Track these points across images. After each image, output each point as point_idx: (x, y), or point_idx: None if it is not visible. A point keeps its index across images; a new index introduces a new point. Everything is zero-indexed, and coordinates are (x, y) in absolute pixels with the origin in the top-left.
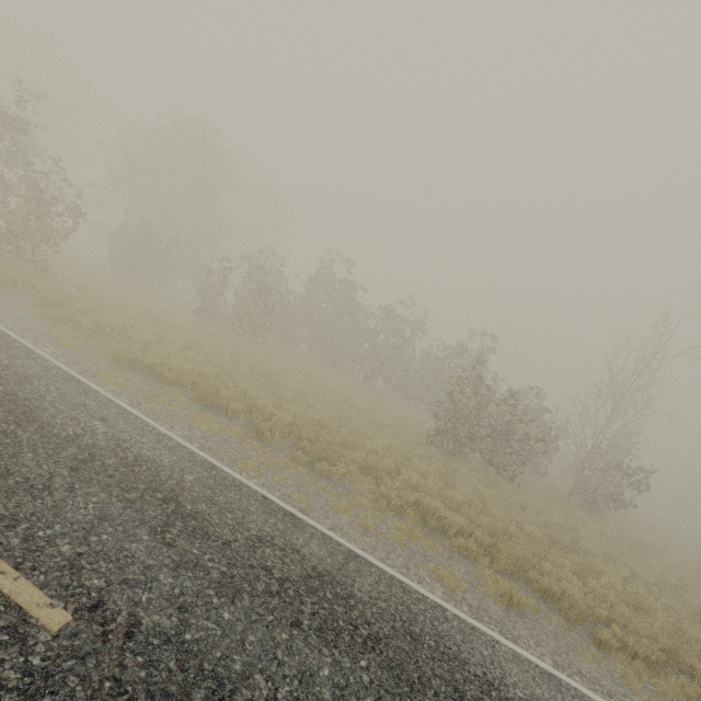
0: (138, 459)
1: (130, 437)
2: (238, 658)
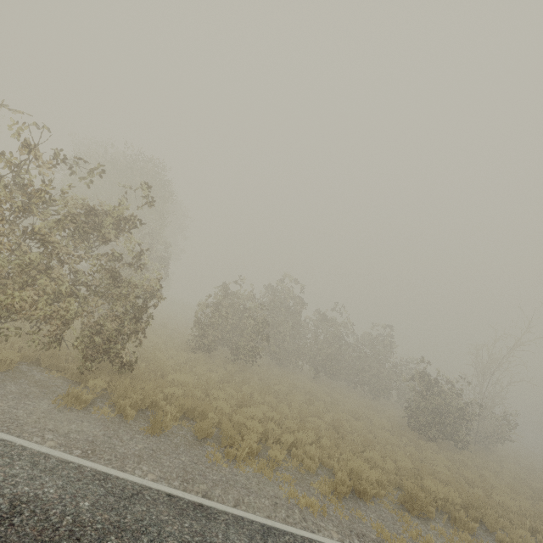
0: None
1: None
2: None
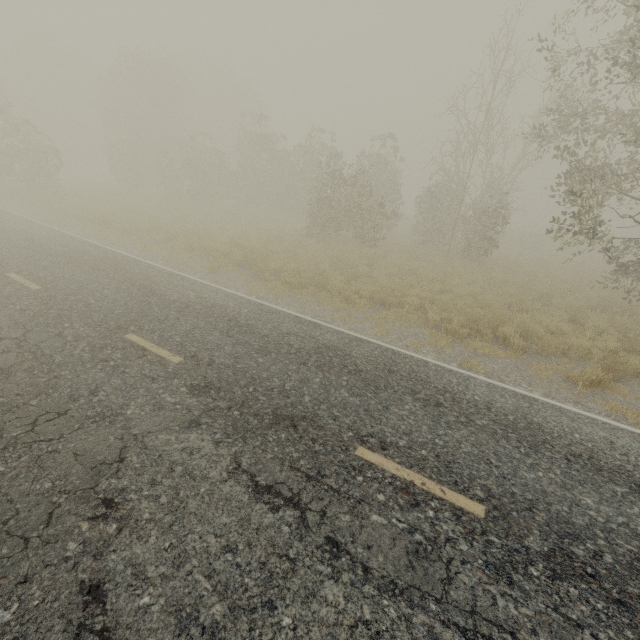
0: (29, 232)
1: (34, 229)
2: (7, 253)
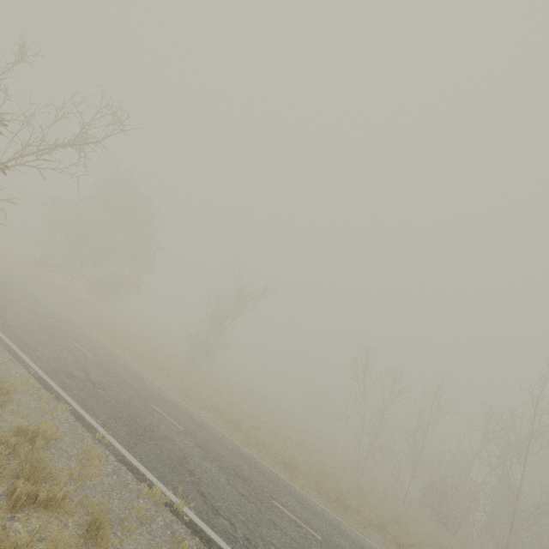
0: None
1: None
2: None
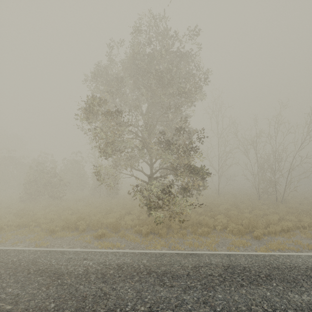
0: None
1: None
2: None
